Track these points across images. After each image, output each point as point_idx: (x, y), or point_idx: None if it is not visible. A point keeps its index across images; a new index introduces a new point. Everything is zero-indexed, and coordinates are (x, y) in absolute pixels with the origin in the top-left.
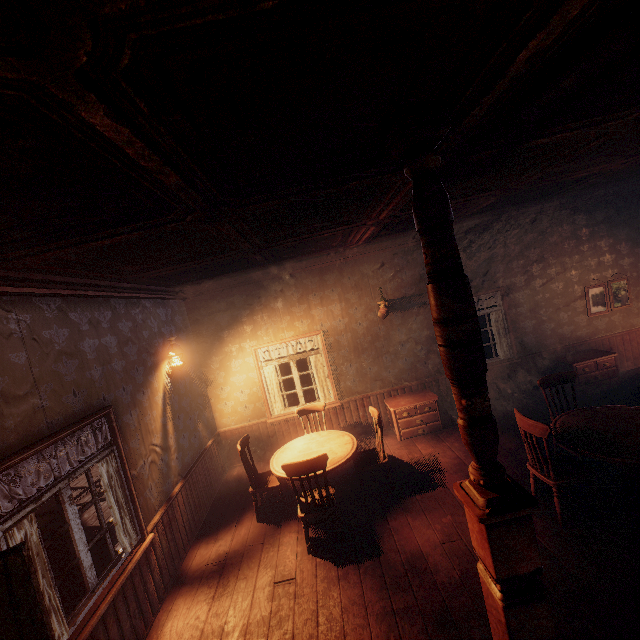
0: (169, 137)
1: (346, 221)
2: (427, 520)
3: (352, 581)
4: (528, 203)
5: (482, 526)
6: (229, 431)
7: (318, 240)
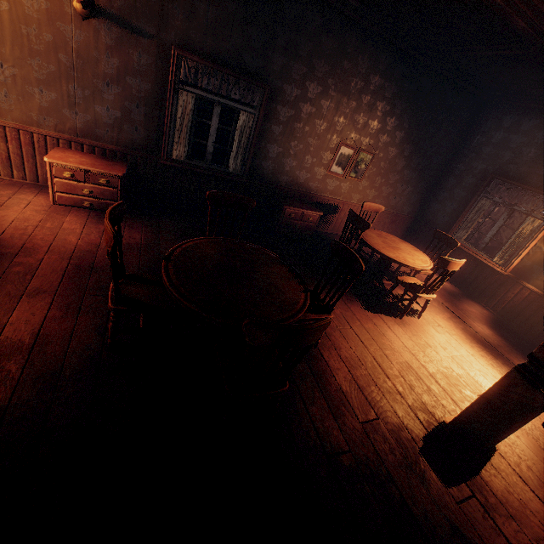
0: None
1: None
2: None
3: None
4: None
5: None
6: None
7: None
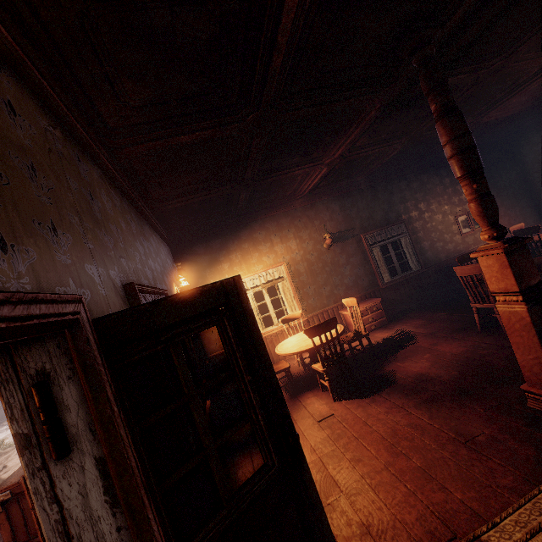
0: (319, 5)
1: (323, 149)
2: (413, 360)
3: (381, 400)
4: (414, 158)
5: (503, 259)
6: (218, 355)
7: (293, 175)
